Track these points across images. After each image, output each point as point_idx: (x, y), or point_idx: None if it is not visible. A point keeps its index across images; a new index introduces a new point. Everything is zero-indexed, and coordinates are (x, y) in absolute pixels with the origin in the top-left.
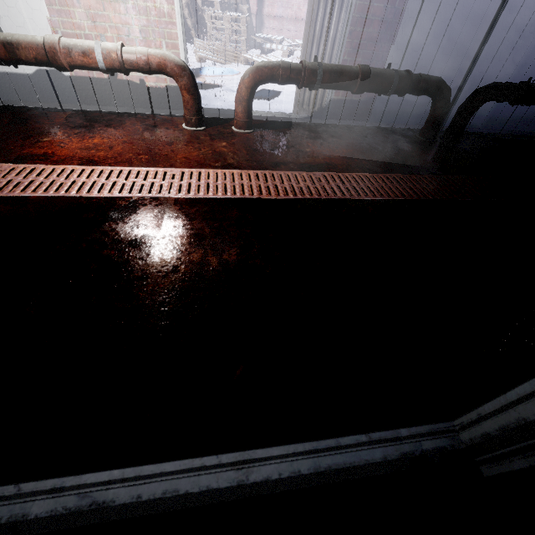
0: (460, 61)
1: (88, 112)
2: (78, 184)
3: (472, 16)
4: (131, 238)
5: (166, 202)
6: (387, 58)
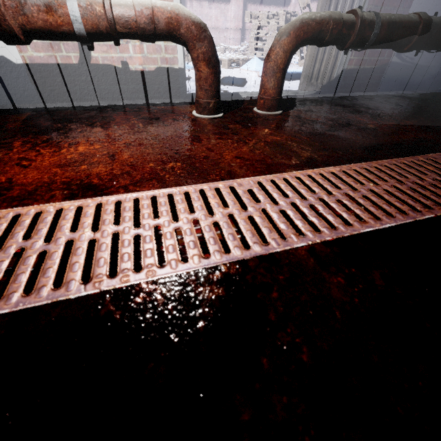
0: None
1: (54, 111)
2: (79, 250)
3: None
4: None
5: (302, 266)
6: None
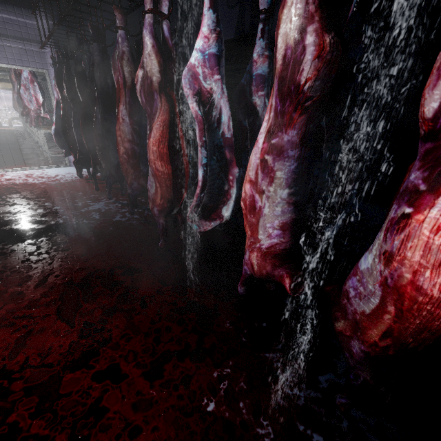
0: None
1: None
2: None
3: None
4: None
5: None
6: None
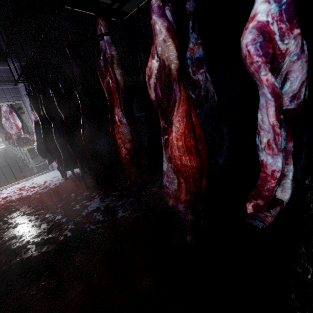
0: None
1: None
2: None
3: None
4: None
5: None
6: None
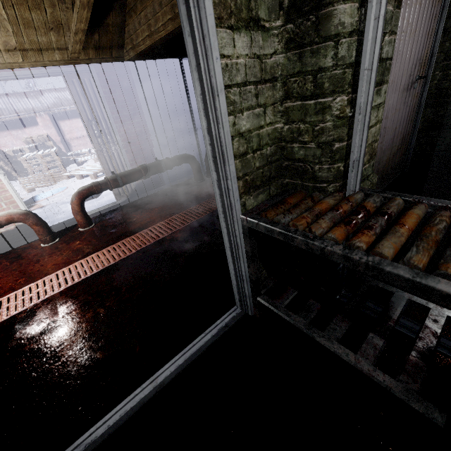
0: (192, 140)
1: None
2: None
3: (184, 122)
4: (40, 330)
5: (54, 298)
6: (155, 154)
